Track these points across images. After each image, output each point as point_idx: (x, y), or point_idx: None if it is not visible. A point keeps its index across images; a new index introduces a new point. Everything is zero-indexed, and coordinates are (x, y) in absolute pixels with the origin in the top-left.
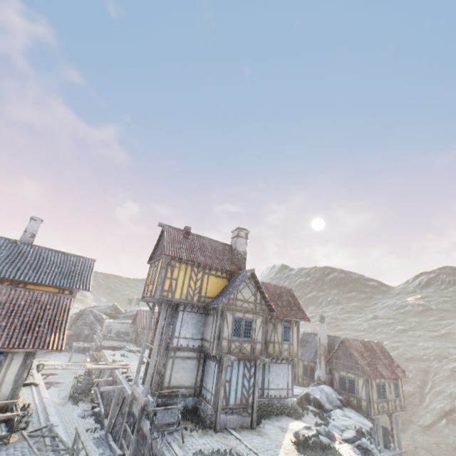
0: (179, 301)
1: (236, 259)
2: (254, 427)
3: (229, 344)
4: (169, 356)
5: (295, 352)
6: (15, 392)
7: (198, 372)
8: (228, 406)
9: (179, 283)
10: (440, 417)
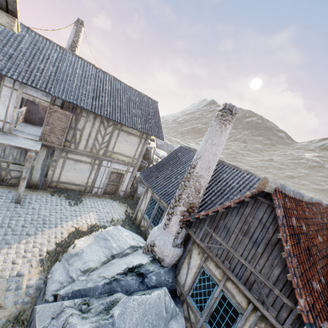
0: None
1: None
2: None
3: None
4: None
5: None
6: None
7: None
8: None
9: None
10: None
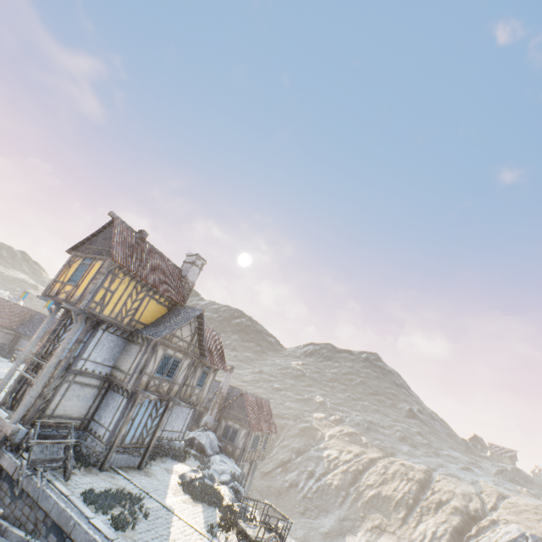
0: (107, 318)
1: (183, 288)
2: (143, 467)
3: (149, 381)
4: (66, 380)
5: (203, 398)
6: None
7: (94, 403)
8: (122, 445)
9: (115, 297)
10: (279, 466)
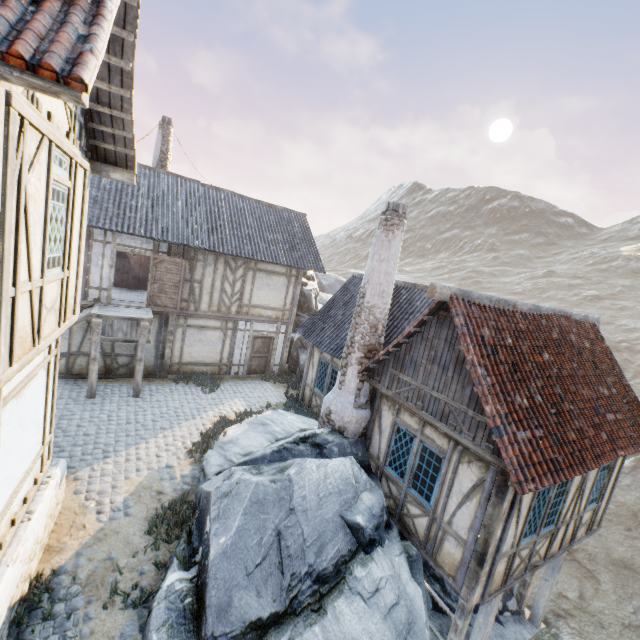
0: None
1: None
2: None
3: None
4: None
5: None
6: None
7: None
8: None
9: None
10: None
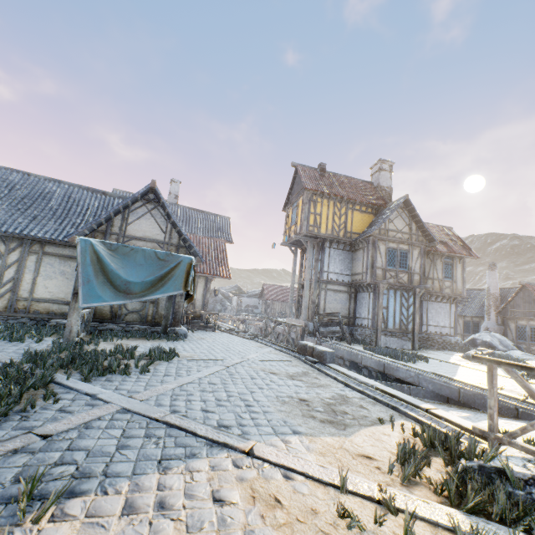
0: (325, 236)
1: (380, 195)
2: (416, 348)
3: (384, 273)
4: (321, 288)
5: (459, 290)
6: (204, 307)
7: (350, 305)
8: (387, 329)
9: (323, 218)
10: None
